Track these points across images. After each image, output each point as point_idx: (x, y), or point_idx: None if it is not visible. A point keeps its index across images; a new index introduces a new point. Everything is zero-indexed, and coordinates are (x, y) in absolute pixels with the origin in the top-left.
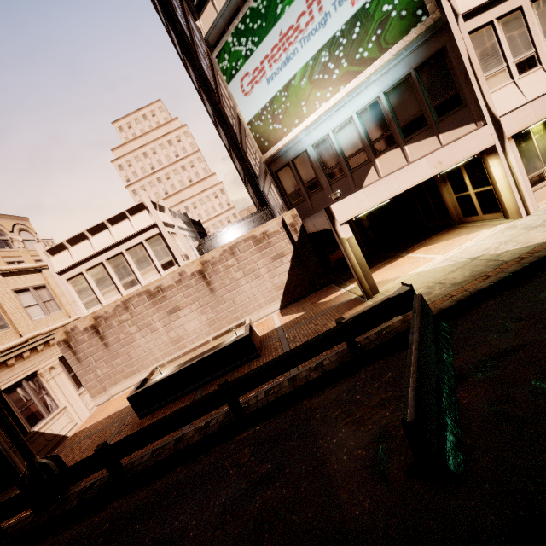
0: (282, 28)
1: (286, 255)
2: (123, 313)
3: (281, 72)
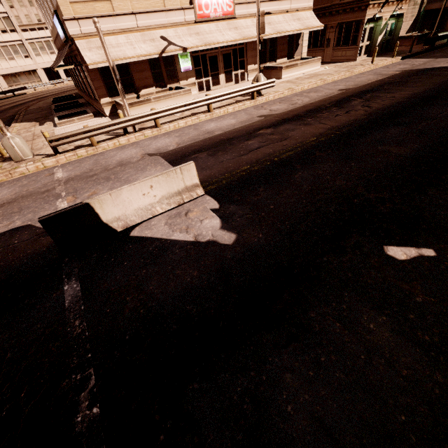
0: None
1: (414, 17)
2: None
3: None
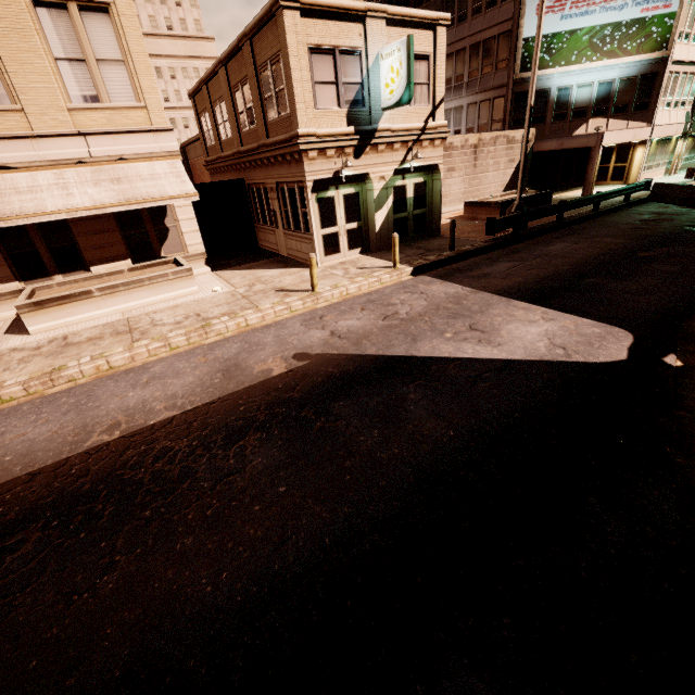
0: None
1: (515, 162)
2: None
3: (576, 19)
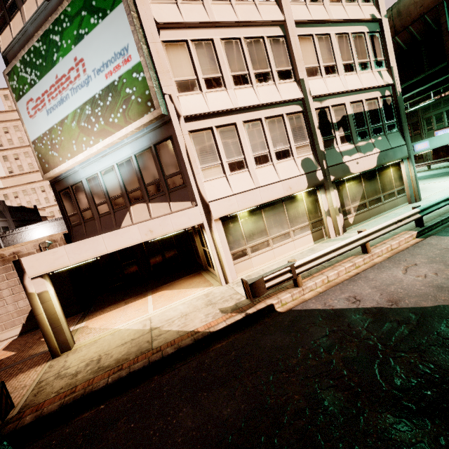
0: (58, 73)
1: None
2: None
3: (58, 109)
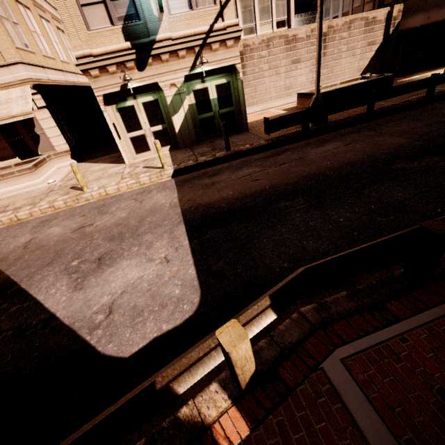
0: None
1: (375, 44)
2: (264, 49)
3: None
